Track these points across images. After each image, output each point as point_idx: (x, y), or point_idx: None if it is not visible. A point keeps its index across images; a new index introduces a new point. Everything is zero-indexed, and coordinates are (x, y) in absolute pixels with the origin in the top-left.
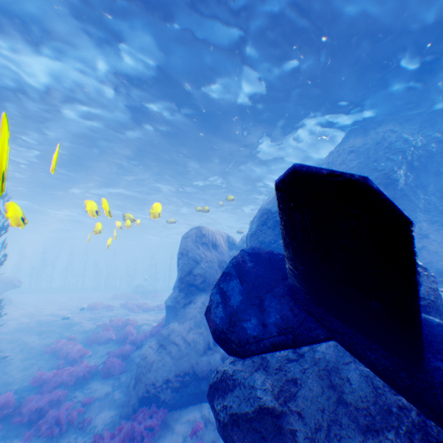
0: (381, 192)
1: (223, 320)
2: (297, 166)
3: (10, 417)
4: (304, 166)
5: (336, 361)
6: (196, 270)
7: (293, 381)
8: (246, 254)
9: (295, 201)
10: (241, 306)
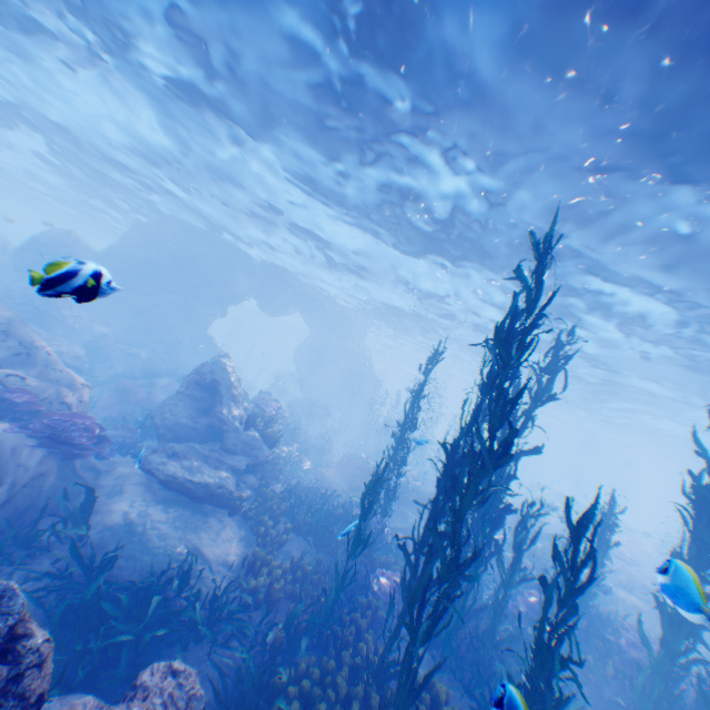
0: None
1: None
2: None
3: None
4: None
5: None
6: None
7: None
8: None
9: None
10: None
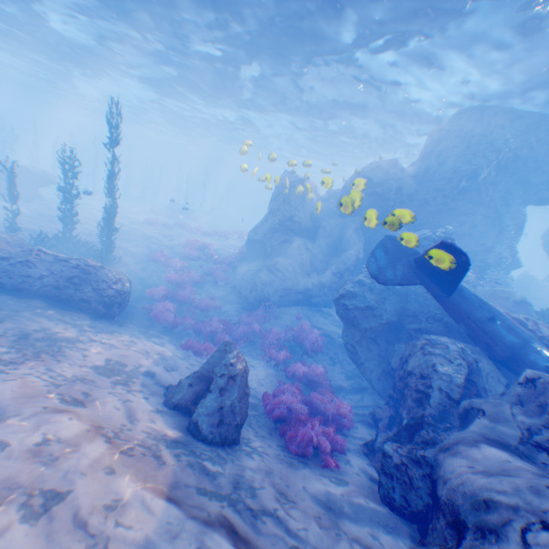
0: (467, 258)
1: (375, 269)
2: (452, 244)
3: (168, 299)
4: (454, 245)
5: (403, 293)
6: (297, 220)
7: (382, 298)
8: (387, 239)
9: (444, 248)
10: (383, 265)
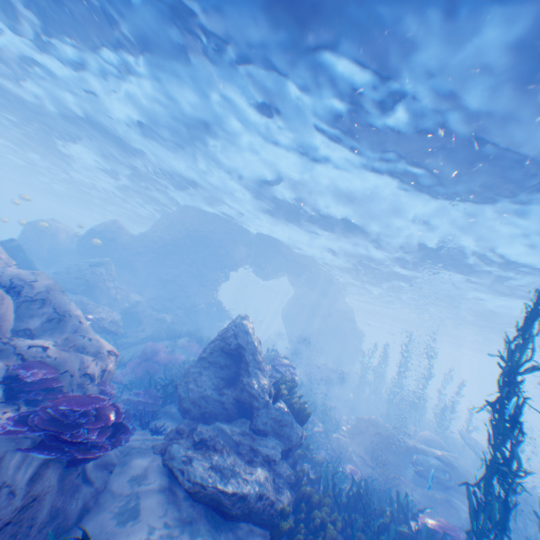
0: None
1: None
2: None
3: None
4: None
5: None
6: (26, 246)
7: None
8: (10, 240)
9: None
10: None
